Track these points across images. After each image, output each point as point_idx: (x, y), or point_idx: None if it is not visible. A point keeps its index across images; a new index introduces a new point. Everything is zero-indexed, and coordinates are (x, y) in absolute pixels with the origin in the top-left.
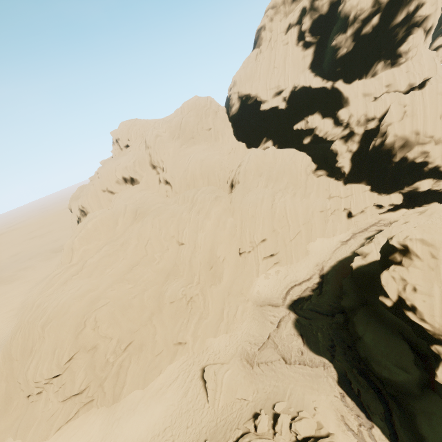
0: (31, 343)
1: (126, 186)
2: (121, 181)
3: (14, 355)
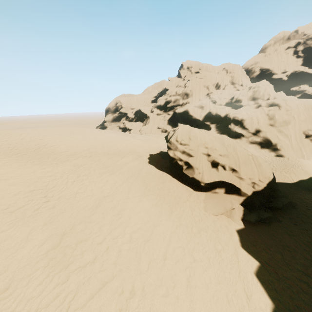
0: (311, 112)
1: (213, 89)
2: (215, 85)
3: (303, 117)
